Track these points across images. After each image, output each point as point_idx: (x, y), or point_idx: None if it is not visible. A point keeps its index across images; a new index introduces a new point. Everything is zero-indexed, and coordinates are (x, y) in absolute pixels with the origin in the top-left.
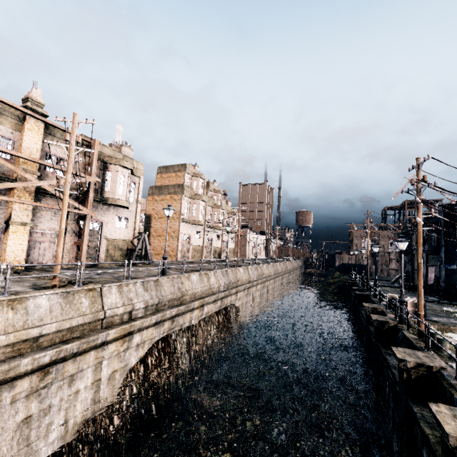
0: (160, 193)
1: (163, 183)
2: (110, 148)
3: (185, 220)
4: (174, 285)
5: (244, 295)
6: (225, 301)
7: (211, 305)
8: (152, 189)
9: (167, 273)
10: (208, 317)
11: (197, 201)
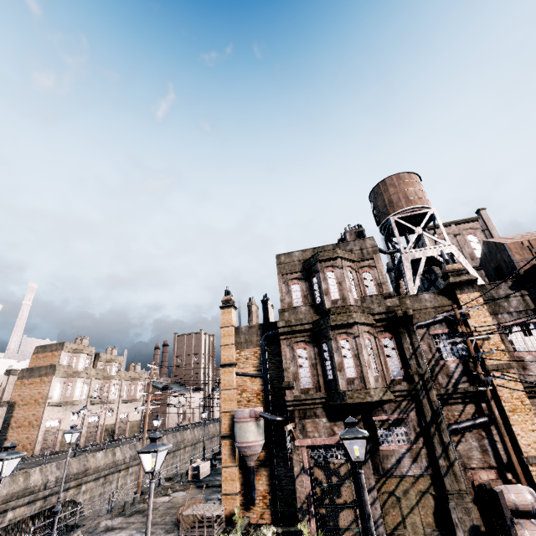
0: (31, 375)
1: (37, 363)
2: None
3: (53, 403)
4: None
5: (97, 485)
6: (52, 499)
7: (21, 509)
8: (23, 372)
9: None
10: (15, 524)
11: (74, 379)
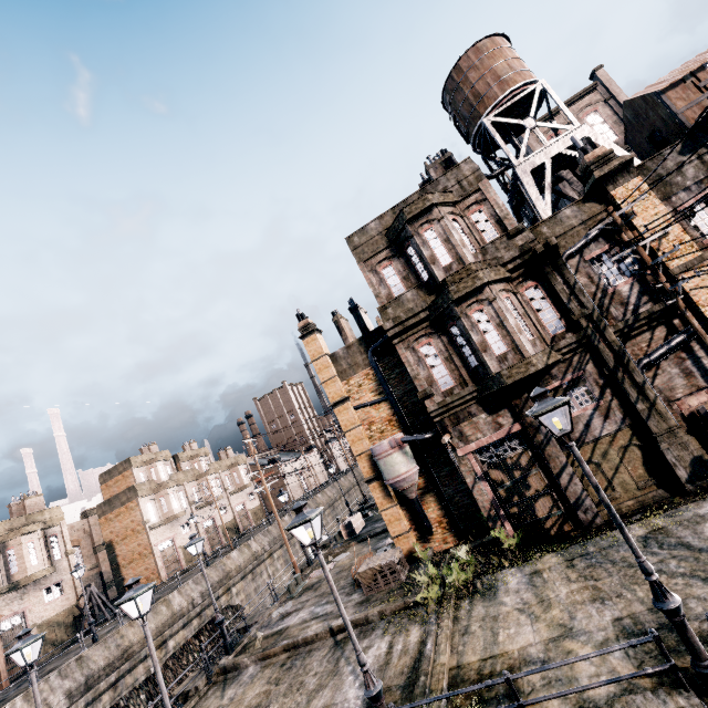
0: (112, 508)
1: (112, 492)
2: (4, 521)
3: (154, 526)
4: (109, 646)
5: (247, 582)
6: (208, 613)
7: (180, 634)
8: (101, 508)
9: (109, 632)
10: (181, 649)
11: (163, 492)
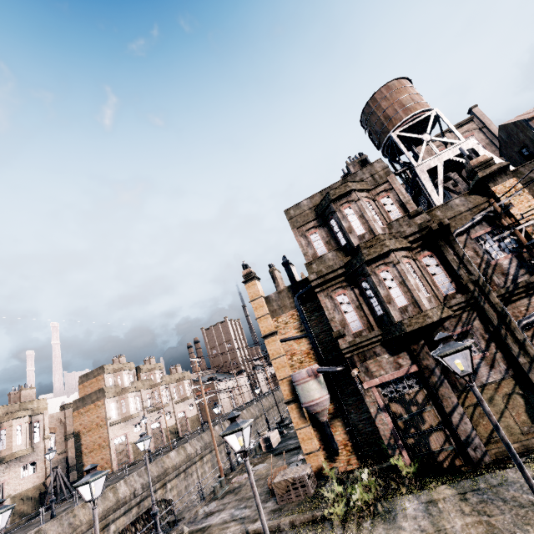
0: (84, 404)
1: (86, 392)
2: (3, 406)
3: (113, 422)
4: (63, 523)
5: (180, 480)
6: (145, 504)
7: (121, 520)
8: (76, 403)
9: (65, 510)
10: (120, 533)
11: (124, 396)
